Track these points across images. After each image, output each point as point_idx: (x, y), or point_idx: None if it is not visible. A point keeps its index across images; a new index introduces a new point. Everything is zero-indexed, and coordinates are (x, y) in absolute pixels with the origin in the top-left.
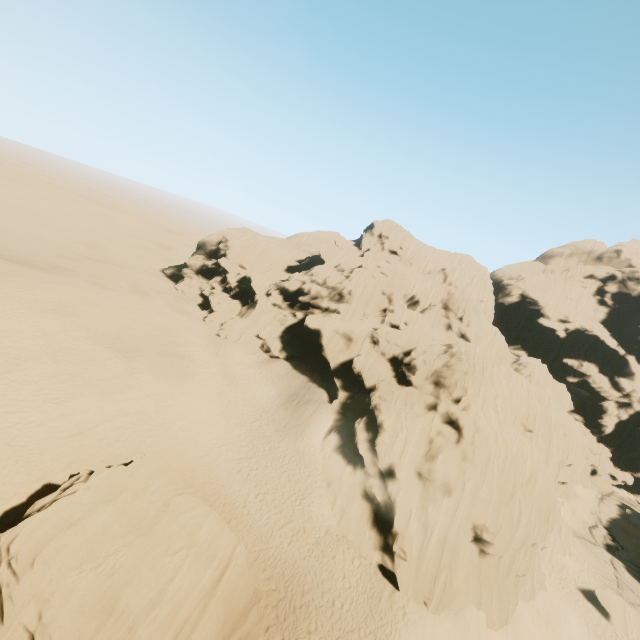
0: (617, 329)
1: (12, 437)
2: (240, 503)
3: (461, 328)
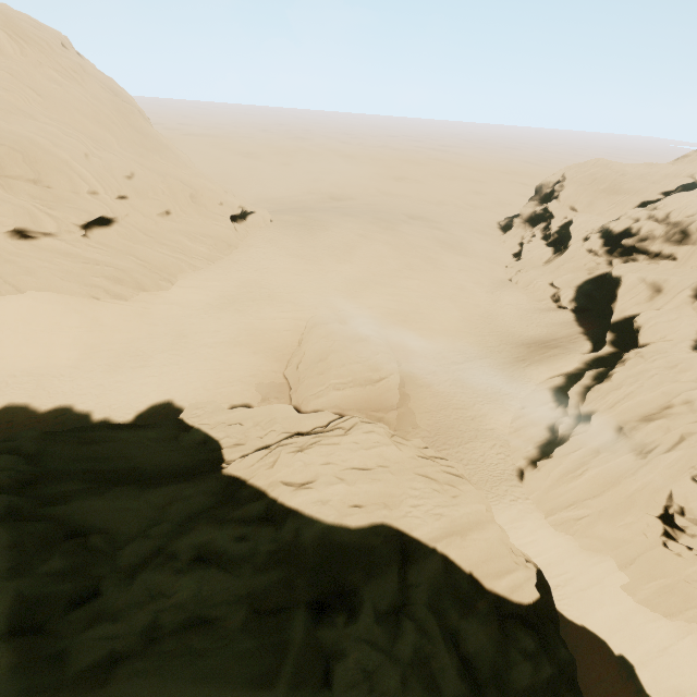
0: None
1: (332, 300)
2: (435, 383)
3: None
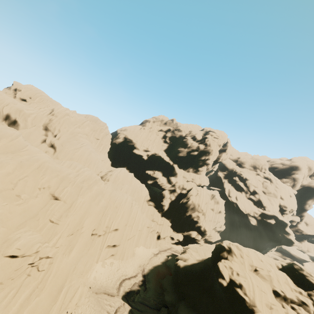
0: (171, 153)
1: None
2: None
3: (52, 140)
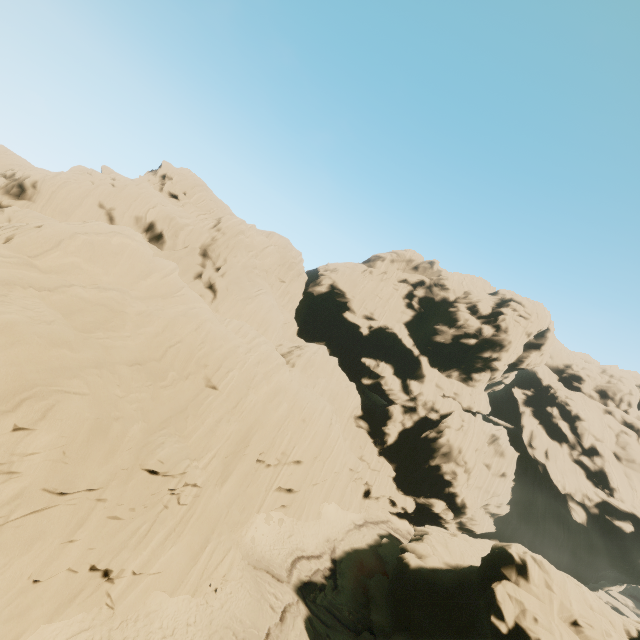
0: (418, 331)
1: None
2: None
3: (212, 277)
